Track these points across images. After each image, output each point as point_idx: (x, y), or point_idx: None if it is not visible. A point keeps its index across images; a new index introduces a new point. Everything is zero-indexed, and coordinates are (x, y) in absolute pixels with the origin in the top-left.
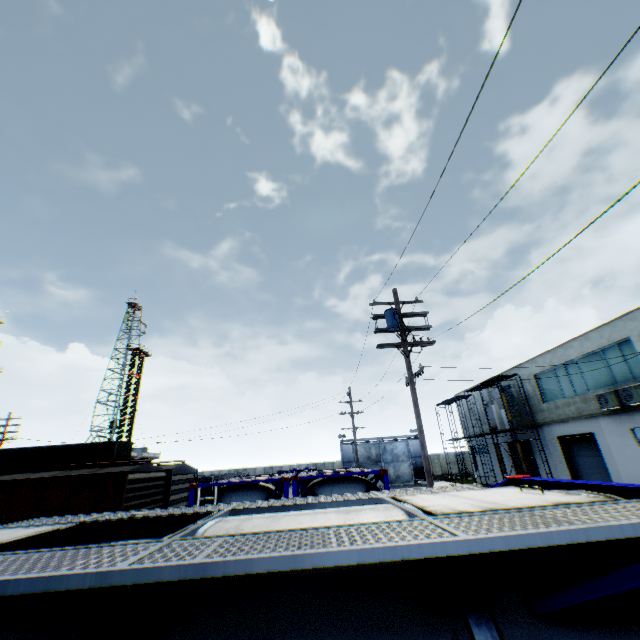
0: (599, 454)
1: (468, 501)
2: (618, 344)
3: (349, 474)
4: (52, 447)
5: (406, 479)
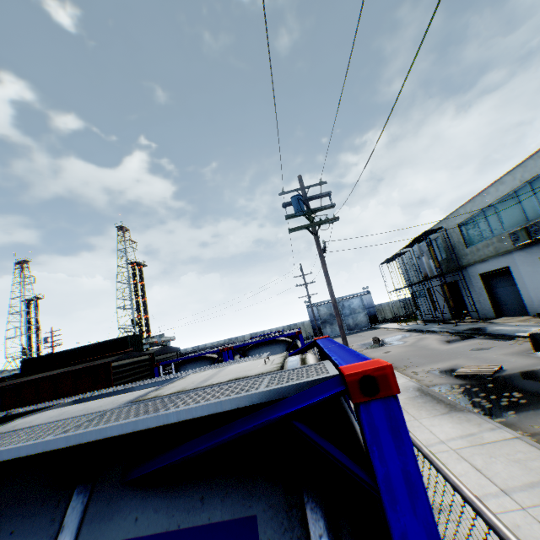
0: (514, 283)
1: (200, 380)
2: (530, 183)
3: (271, 339)
4: (84, 347)
5: (363, 326)
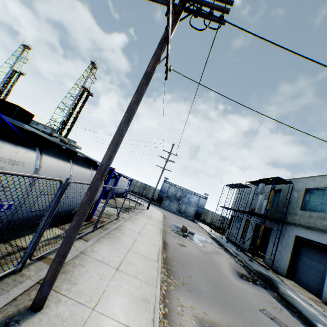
0: (325, 263)
1: None
2: None
3: None
4: None
5: (189, 215)
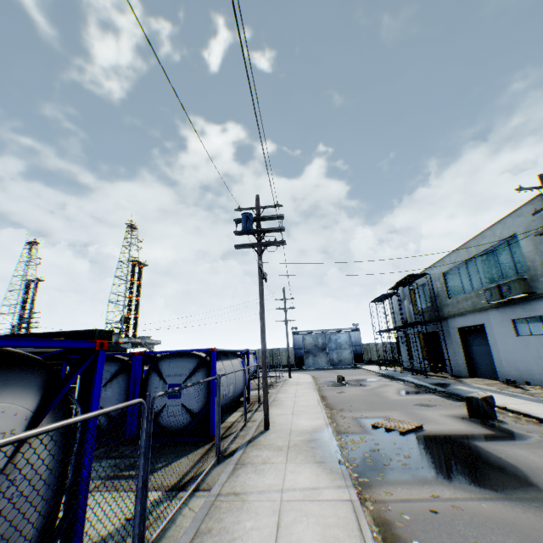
0: (488, 343)
1: None
2: (508, 241)
3: (184, 351)
4: (53, 333)
5: (347, 363)
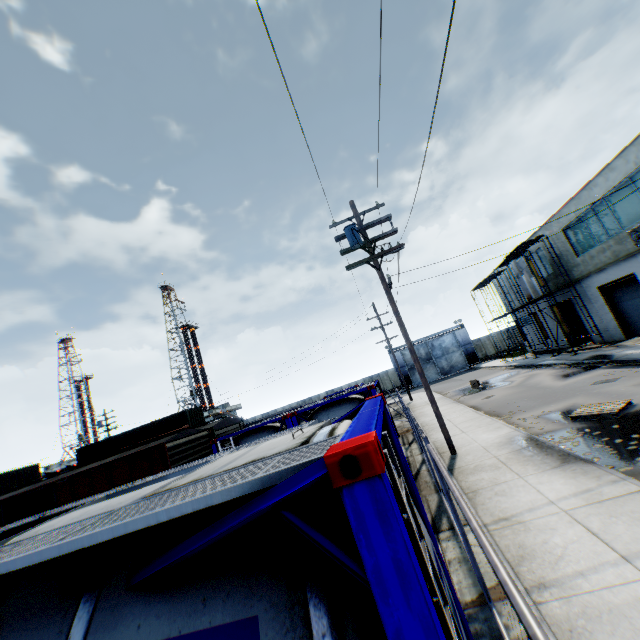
0: None
1: (224, 463)
2: None
3: (339, 398)
4: (140, 428)
5: (460, 367)
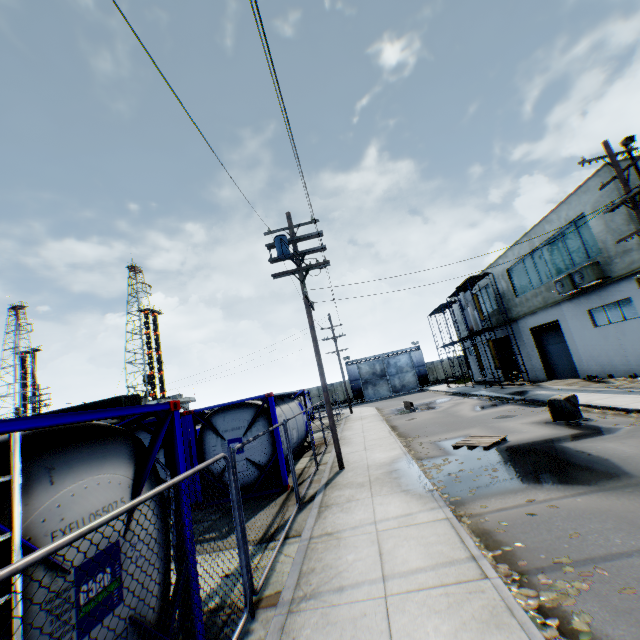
0: (565, 340)
1: None
2: (575, 222)
3: (237, 402)
4: (71, 408)
5: (411, 387)
